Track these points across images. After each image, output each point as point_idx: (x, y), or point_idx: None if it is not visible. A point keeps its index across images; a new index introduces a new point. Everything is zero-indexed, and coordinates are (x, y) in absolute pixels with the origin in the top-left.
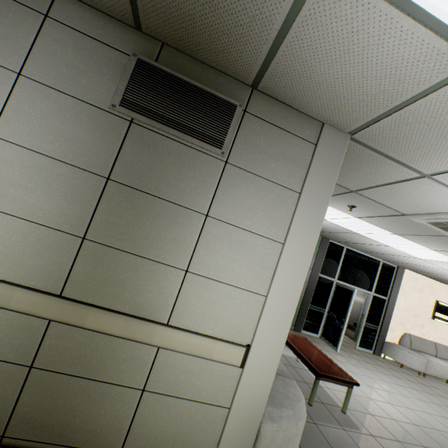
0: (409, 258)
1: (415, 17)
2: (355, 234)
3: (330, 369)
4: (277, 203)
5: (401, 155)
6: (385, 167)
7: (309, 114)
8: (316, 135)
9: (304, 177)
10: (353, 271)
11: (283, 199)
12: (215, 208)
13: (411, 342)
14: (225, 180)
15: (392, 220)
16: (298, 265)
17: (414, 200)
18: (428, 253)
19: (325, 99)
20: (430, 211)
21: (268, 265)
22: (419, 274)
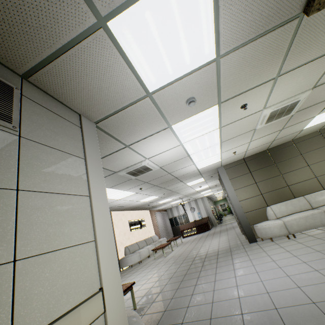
0: (114, 202)
1: (131, 70)
2: None
3: None
4: (74, 167)
5: (119, 135)
6: (111, 143)
7: (71, 107)
8: (79, 121)
9: (83, 148)
10: None
11: (77, 164)
12: (24, 180)
13: (129, 250)
14: (24, 152)
15: (109, 178)
16: (104, 207)
17: (121, 161)
18: (123, 194)
19: (85, 98)
20: (127, 166)
21: (87, 216)
22: (118, 211)
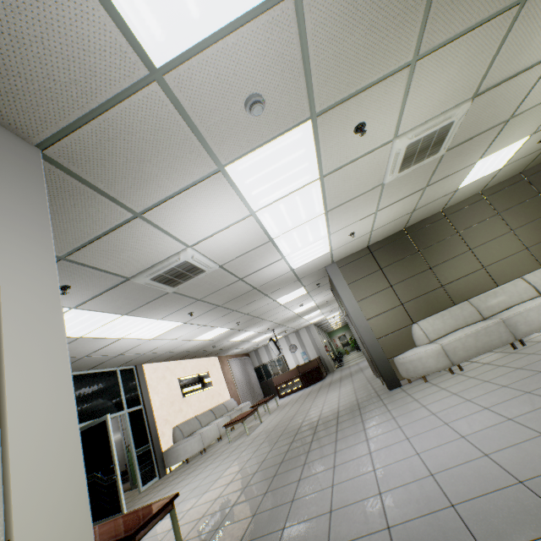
0: (144, 344)
1: None
2: (78, 342)
3: (141, 516)
4: None
5: (111, 187)
6: (97, 207)
7: None
8: None
9: None
10: (94, 400)
11: None
12: None
13: (182, 431)
14: None
15: (118, 293)
16: (46, 327)
17: (134, 253)
18: (158, 326)
19: None
20: (150, 265)
21: None
22: (156, 363)
